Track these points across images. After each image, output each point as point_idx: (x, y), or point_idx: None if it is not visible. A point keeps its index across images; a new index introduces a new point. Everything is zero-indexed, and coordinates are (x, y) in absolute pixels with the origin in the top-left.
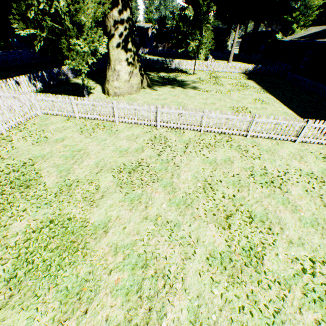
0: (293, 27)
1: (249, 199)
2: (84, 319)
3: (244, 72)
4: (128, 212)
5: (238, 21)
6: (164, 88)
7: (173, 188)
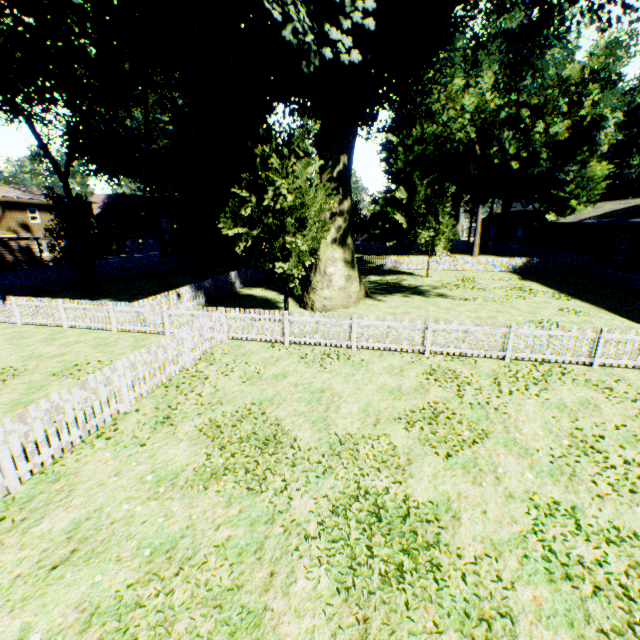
0: (570, 204)
1: None
2: None
3: (509, 269)
4: (472, 486)
5: (478, 201)
6: (394, 298)
7: (523, 447)
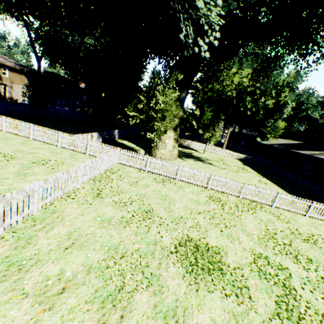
0: (267, 136)
1: (301, 248)
2: (252, 302)
3: (238, 158)
4: (231, 243)
5: (230, 124)
6: (190, 160)
7: (248, 232)
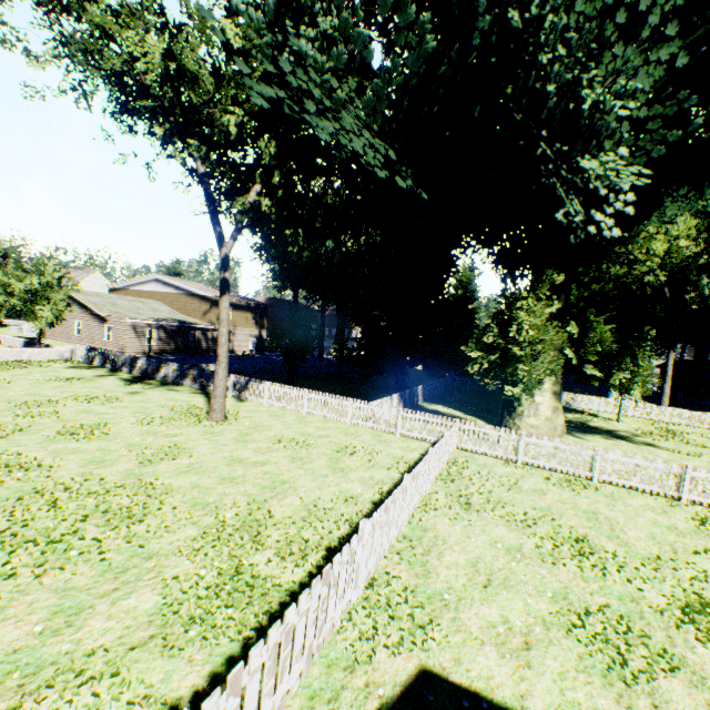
0: None
1: None
2: None
3: None
4: None
5: (668, 345)
6: (595, 438)
7: None
